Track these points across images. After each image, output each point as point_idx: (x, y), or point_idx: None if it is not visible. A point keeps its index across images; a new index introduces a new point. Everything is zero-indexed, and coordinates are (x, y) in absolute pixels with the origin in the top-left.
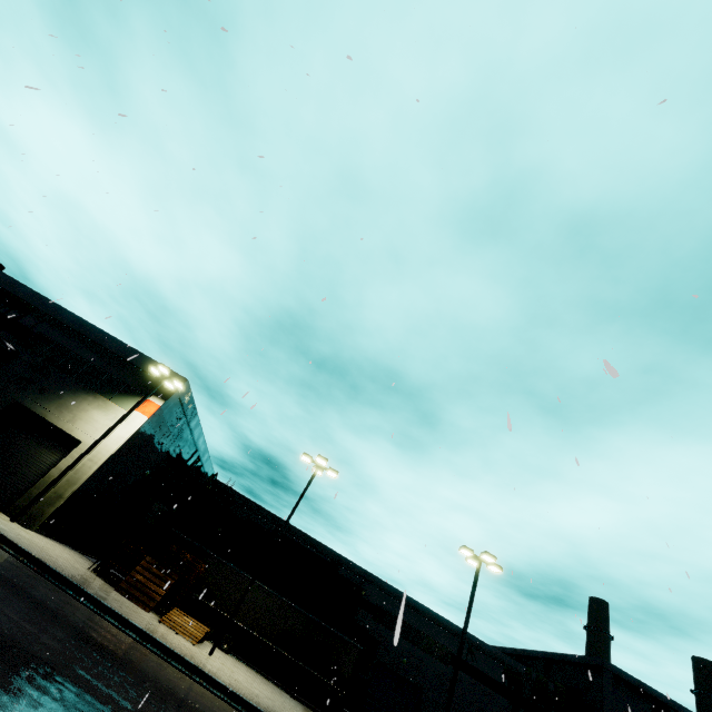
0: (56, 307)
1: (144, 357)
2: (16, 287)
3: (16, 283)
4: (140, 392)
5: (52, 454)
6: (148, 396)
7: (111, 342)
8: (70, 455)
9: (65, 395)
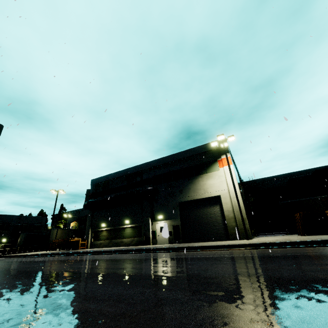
0: (146, 164)
1: (197, 148)
2: (128, 171)
3: (126, 170)
4: (213, 160)
5: (215, 208)
6: (226, 154)
7: (178, 155)
8: (223, 203)
9: (190, 186)
